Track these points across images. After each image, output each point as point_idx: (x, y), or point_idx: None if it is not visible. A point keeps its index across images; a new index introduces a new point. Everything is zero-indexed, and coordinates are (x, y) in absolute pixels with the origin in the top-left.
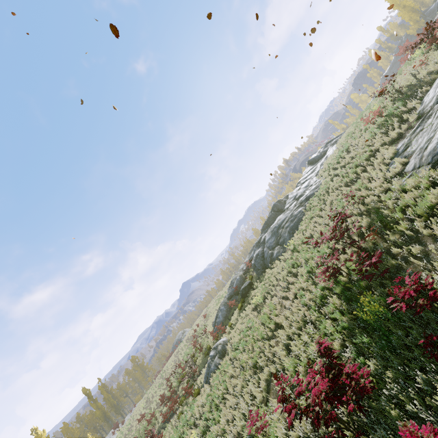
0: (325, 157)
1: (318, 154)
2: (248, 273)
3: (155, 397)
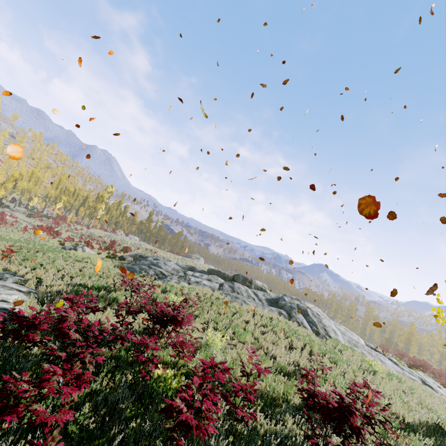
0: (238, 297)
1: (286, 302)
2: None
3: None
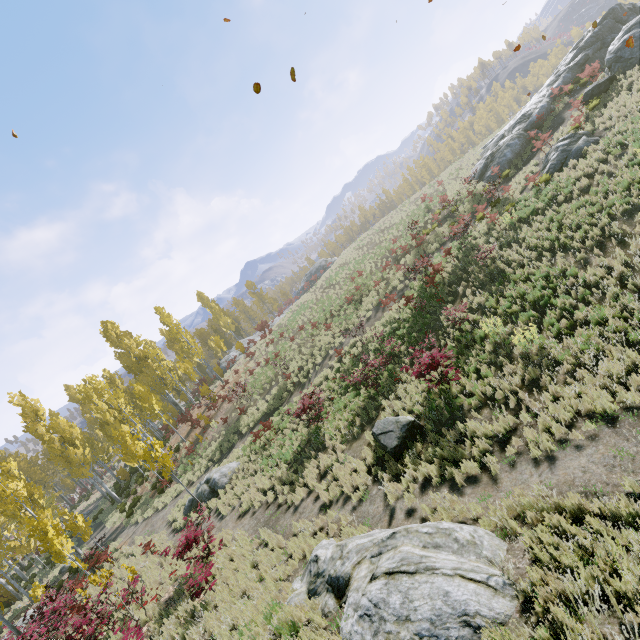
0: None
1: None
2: (557, 104)
3: (362, 267)
